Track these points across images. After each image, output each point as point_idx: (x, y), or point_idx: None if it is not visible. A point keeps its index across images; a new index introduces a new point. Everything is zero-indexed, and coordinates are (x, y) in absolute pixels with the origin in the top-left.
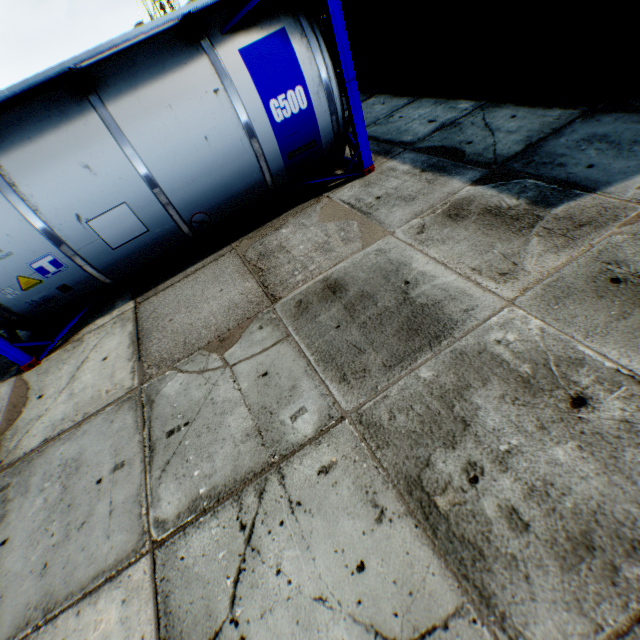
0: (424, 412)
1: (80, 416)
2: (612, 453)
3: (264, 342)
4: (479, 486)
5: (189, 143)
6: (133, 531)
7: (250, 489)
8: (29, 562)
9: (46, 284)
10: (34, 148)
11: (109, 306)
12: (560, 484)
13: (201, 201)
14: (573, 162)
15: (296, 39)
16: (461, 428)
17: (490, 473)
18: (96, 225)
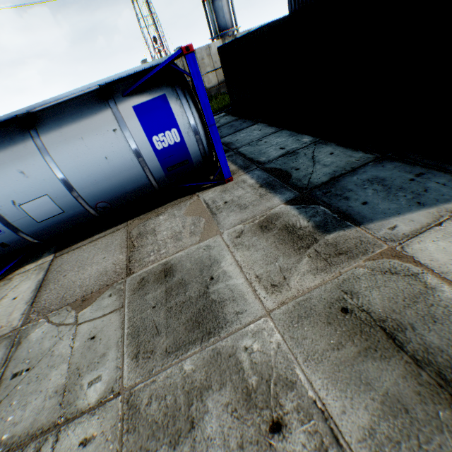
0: (171, 404)
1: None
2: None
3: (106, 308)
4: None
5: (94, 160)
6: None
7: (33, 445)
8: None
9: None
10: None
11: (40, 255)
12: None
13: (103, 195)
14: (355, 197)
15: (173, 100)
16: (188, 428)
17: None
18: (26, 207)
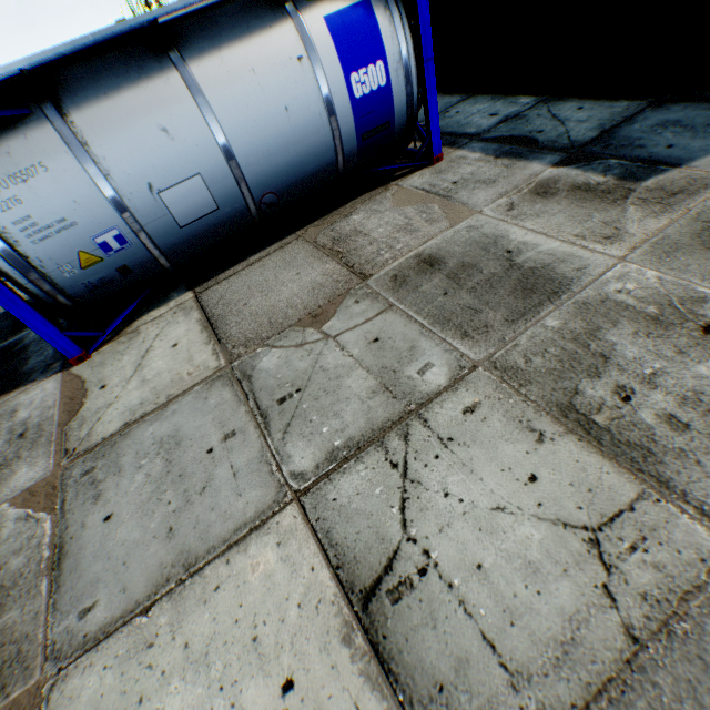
0: (560, 353)
1: (162, 398)
2: None
3: (365, 313)
4: (632, 403)
5: (269, 113)
6: (268, 486)
7: (392, 435)
8: (148, 530)
9: (106, 263)
10: (110, 105)
11: (161, 298)
12: (709, 392)
13: (274, 179)
14: (652, 144)
15: (380, 11)
16: (601, 361)
17: (640, 392)
18: (167, 197)
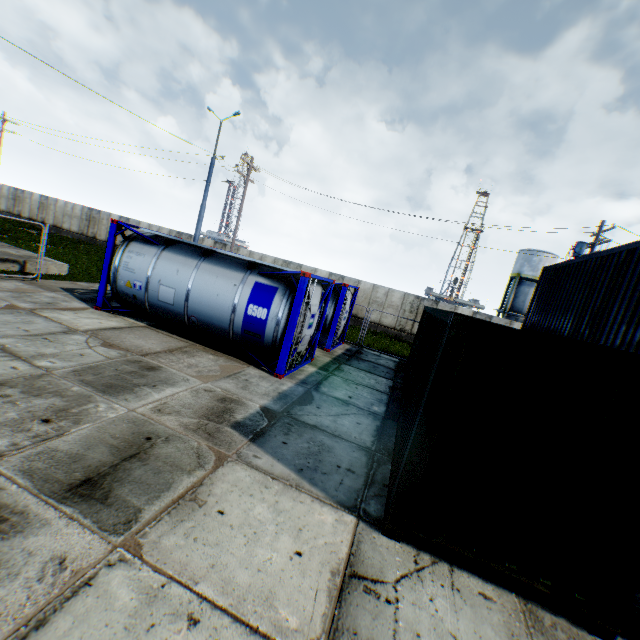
0: (48, 387)
1: (62, 321)
2: (10, 425)
3: (108, 354)
4: None
5: (211, 291)
6: None
7: (8, 354)
8: None
9: (132, 290)
10: (174, 256)
11: (144, 320)
12: None
13: (199, 313)
14: (291, 438)
15: (280, 294)
16: (35, 395)
17: (4, 399)
18: (162, 287)
